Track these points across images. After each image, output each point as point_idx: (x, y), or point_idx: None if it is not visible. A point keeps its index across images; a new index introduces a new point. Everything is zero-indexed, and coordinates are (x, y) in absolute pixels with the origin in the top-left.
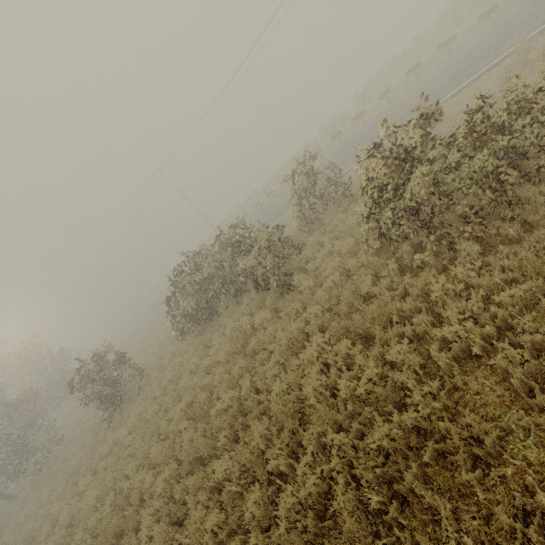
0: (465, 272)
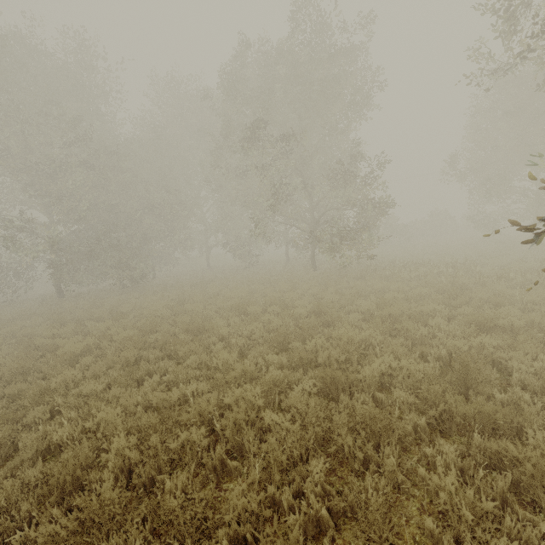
0: None
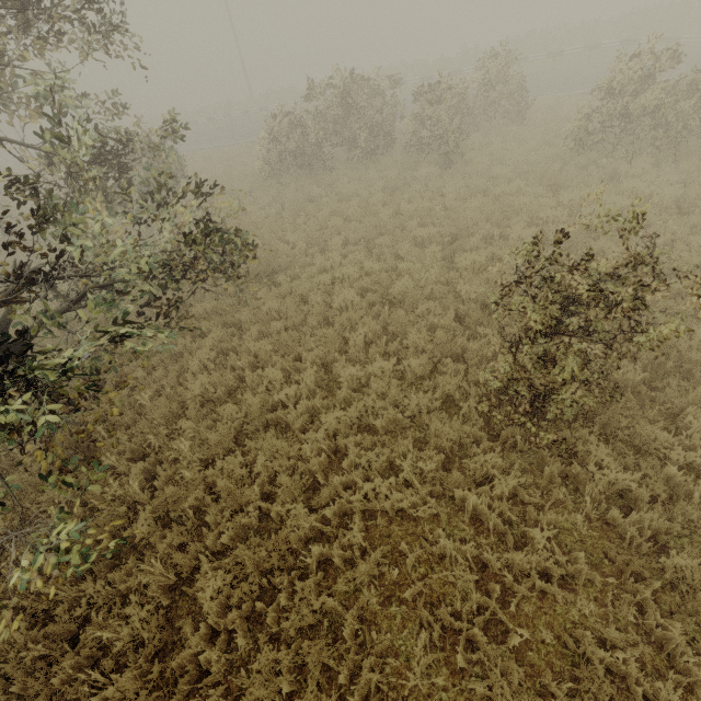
0: (645, 166)
